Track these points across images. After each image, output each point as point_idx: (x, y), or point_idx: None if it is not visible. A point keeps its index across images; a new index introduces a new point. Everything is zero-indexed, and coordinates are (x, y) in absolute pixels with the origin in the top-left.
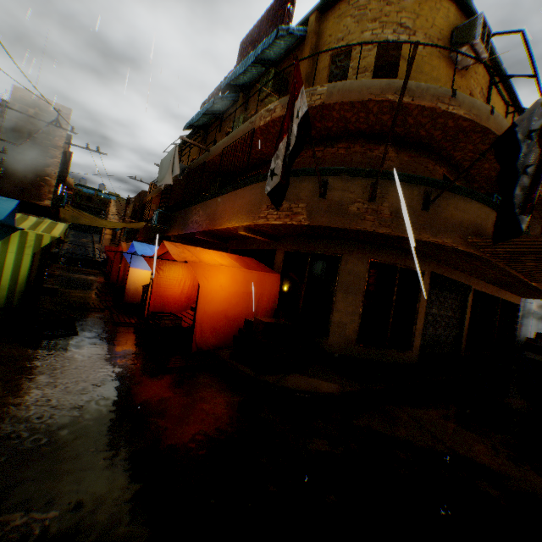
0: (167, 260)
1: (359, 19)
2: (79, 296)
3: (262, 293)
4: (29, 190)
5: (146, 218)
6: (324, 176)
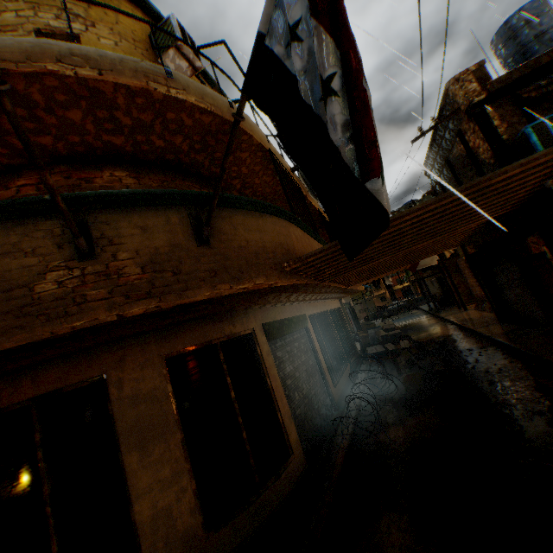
0: None
1: None
2: None
3: None
4: None
5: None
6: None
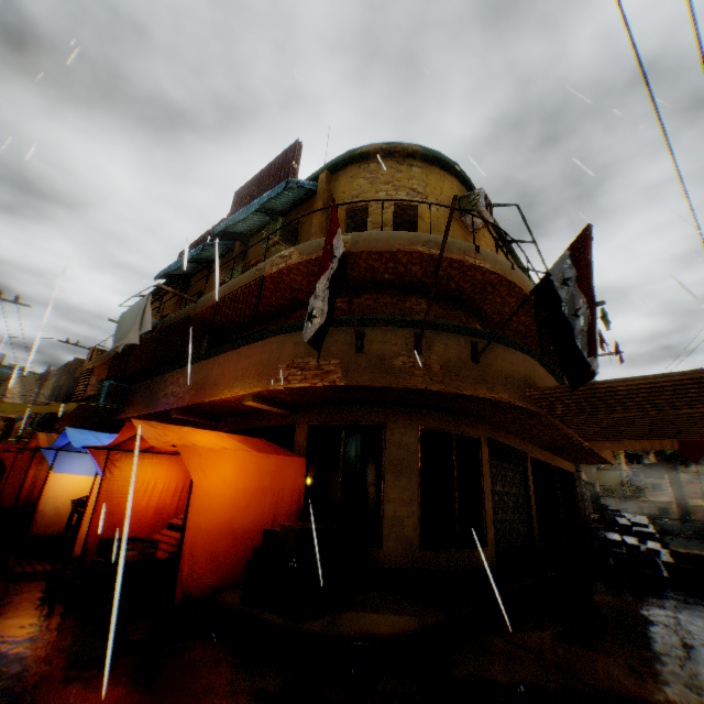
0: (129, 451)
1: (372, 179)
2: None
3: (282, 487)
4: None
5: (78, 398)
6: (359, 327)
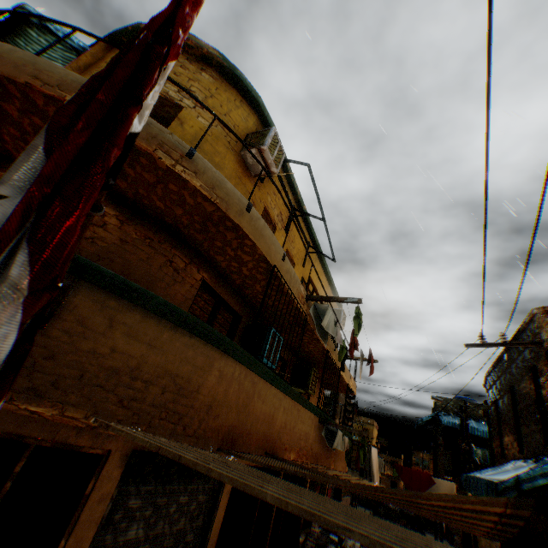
0: None
1: None
2: None
3: None
4: None
5: None
6: None
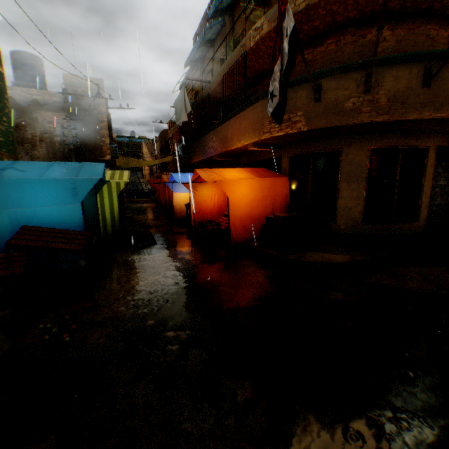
0: (199, 183)
1: None
2: (145, 219)
3: (275, 195)
4: (94, 151)
5: (171, 152)
6: (317, 81)
